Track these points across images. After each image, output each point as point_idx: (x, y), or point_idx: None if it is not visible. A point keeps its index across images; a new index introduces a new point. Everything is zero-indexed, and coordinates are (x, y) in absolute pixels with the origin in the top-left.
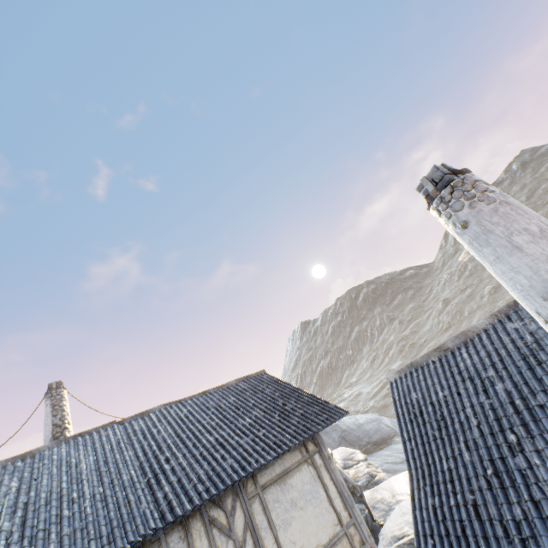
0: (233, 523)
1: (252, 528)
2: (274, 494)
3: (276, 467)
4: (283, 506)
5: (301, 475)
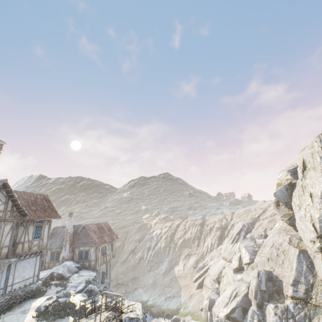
0: None
1: None
2: None
3: None
4: None
5: None
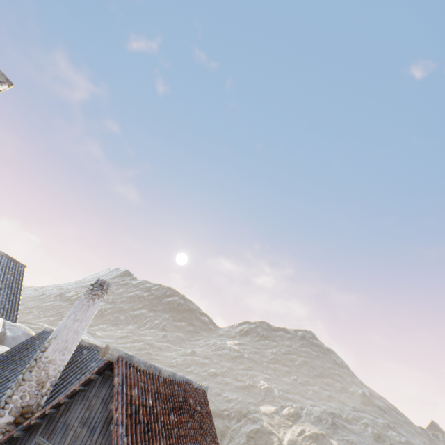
0: None
1: None
2: None
3: None
4: None
5: None
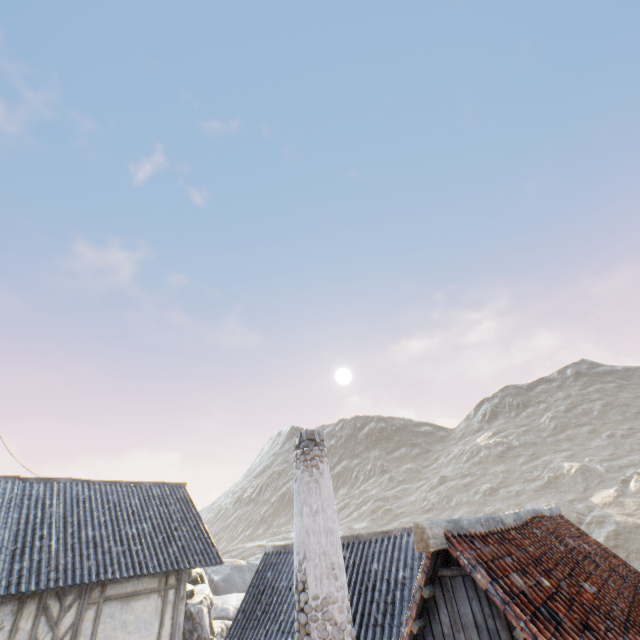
0: (62, 618)
1: (75, 630)
2: (113, 609)
3: (129, 585)
4: (114, 623)
5: (147, 602)
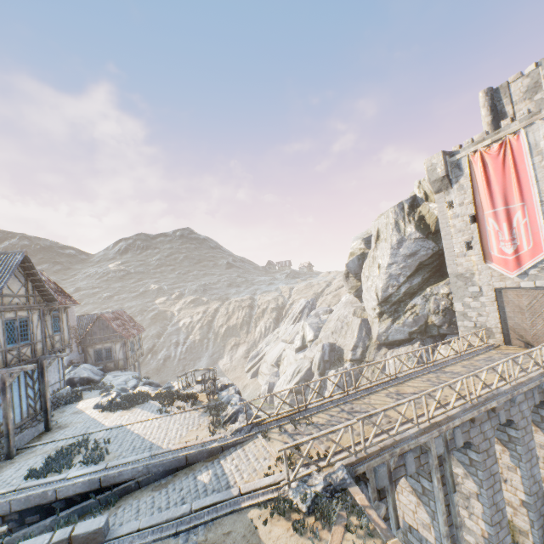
0: None
1: None
2: None
3: None
4: None
5: None
